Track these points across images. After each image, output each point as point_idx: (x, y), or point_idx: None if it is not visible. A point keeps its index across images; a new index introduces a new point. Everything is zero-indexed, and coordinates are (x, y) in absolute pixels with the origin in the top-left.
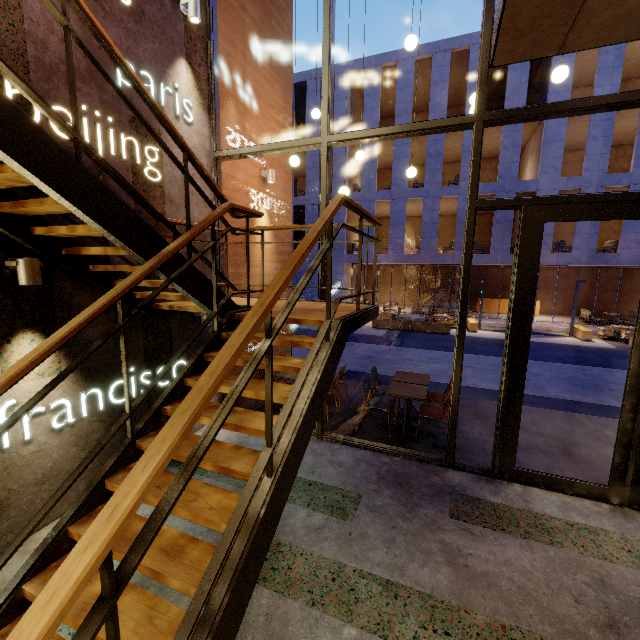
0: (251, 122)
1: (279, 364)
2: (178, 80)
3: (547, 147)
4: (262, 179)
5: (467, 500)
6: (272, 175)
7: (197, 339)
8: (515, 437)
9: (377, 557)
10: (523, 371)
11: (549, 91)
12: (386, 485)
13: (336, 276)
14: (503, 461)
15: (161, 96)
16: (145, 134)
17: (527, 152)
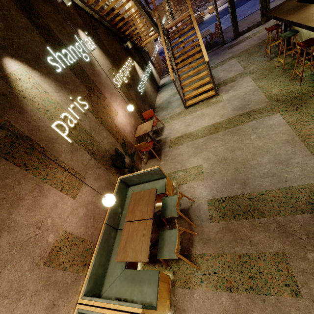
0: None
1: (186, 29)
2: None
3: None
4: None
5: (230, 46)
6: None
7: (146, 57)
8: (237, 23)
9: (217, 62)
10: (233, 2)
11: None
12: (212, 56)
13: None
14: (236, 33)
15: None
16: None
17: None
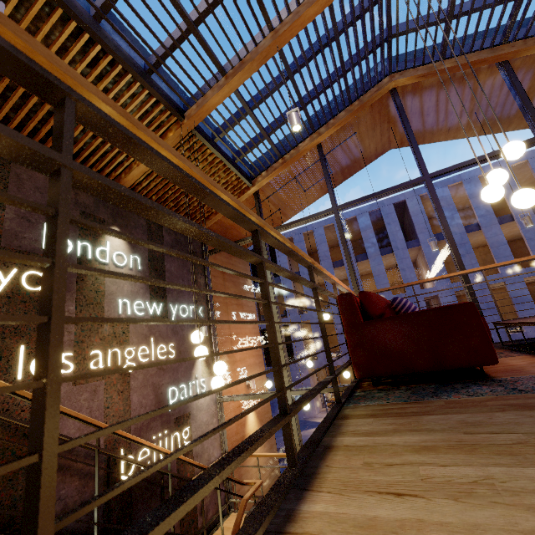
0: (236, 355)
1: None
2: (197, 371)
3: (432, 265)
4: (247, 386)
5: None
6: (253, 384)
7: None
8: None
9: None
10: None
11: (417, 232)
12: None
13: (304, 381)
14: None
15: (190, 390)
16: (182, 422)
17: (419, 263)
